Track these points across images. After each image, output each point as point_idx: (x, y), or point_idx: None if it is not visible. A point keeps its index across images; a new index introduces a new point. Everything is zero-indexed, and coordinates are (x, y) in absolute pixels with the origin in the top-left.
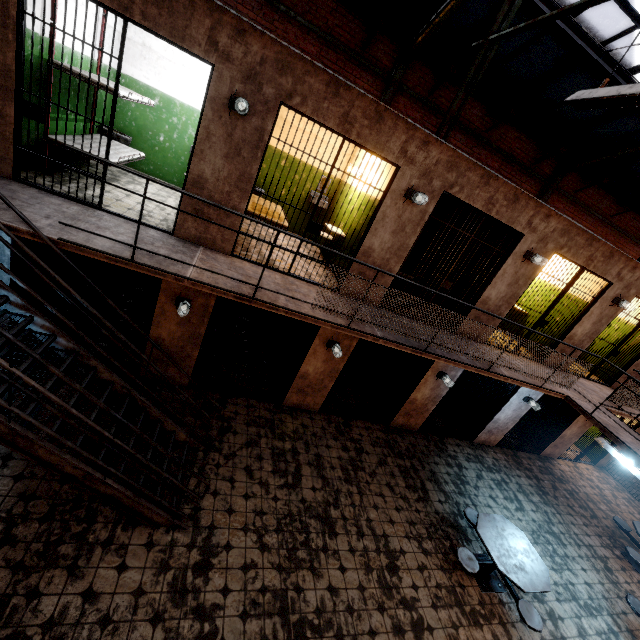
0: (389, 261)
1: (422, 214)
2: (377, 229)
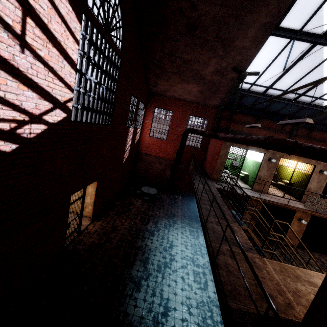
0: (317, 191)
1: (326, 176)
2: (311, 182)
